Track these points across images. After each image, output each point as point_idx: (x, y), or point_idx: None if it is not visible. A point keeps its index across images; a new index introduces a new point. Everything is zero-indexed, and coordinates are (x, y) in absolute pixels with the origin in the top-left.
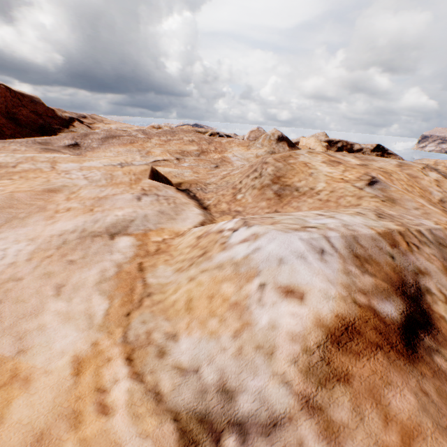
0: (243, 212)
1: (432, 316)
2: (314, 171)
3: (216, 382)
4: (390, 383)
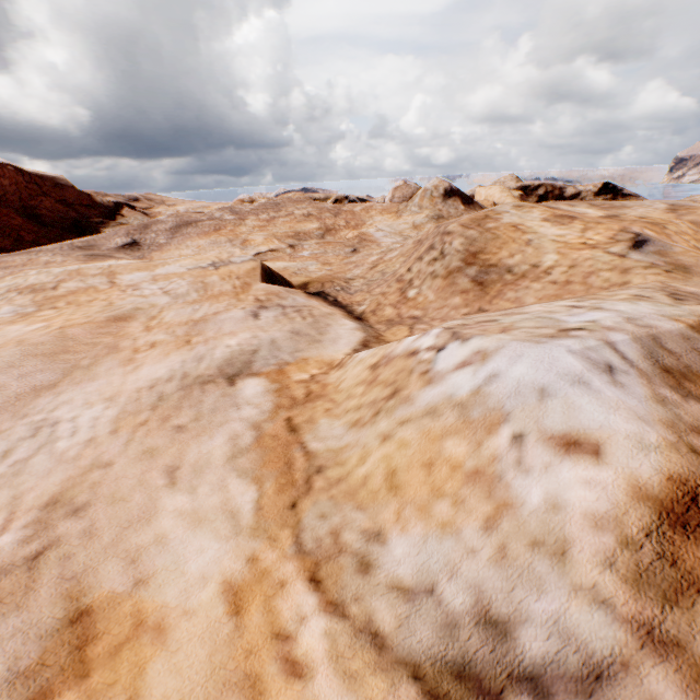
0: (424, 318)
1: None
2: (533, 236)
3: (471, 608)
4: None
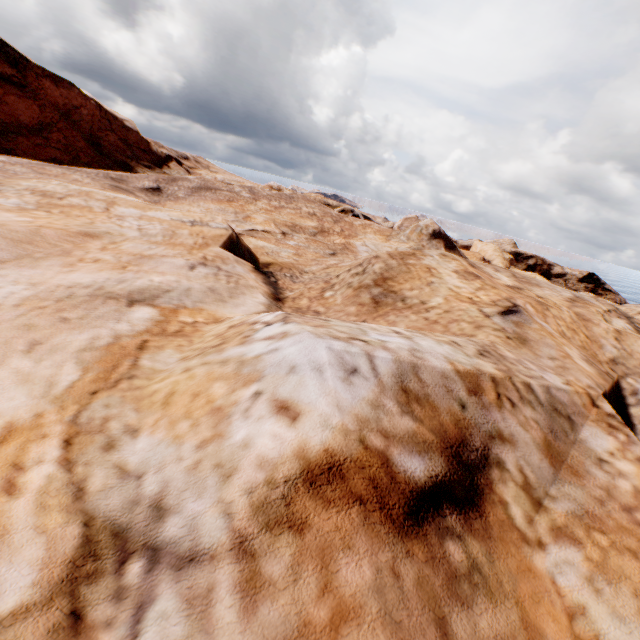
0: (323, 315)
1: (486, 496)
2: (437, 280)
3: (154, 495)
4: (350, 547)
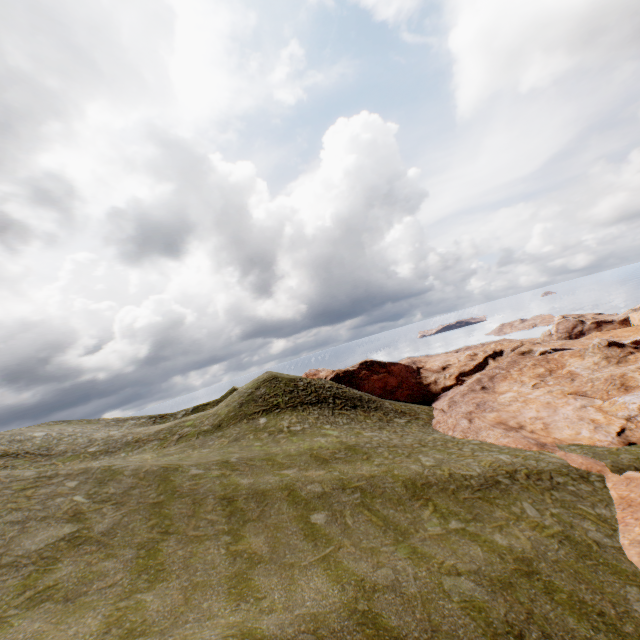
0: (614, 397)
1: None
2: (635, 379)
3: (626, 415)
4: None
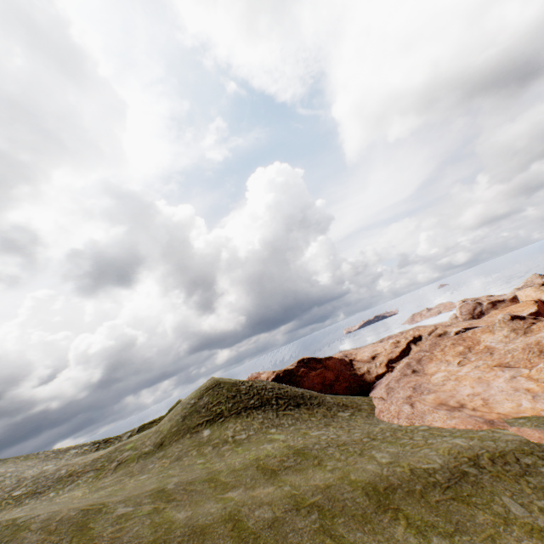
0: (537, 364)
1: None
2: None
3: None
4: None
